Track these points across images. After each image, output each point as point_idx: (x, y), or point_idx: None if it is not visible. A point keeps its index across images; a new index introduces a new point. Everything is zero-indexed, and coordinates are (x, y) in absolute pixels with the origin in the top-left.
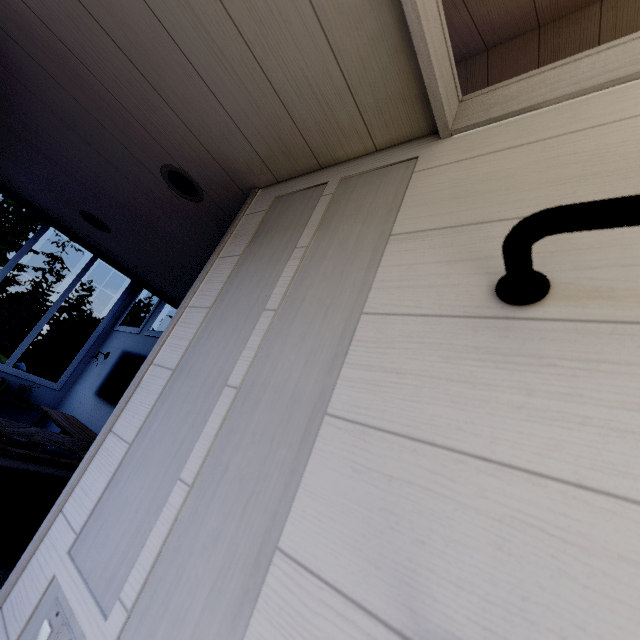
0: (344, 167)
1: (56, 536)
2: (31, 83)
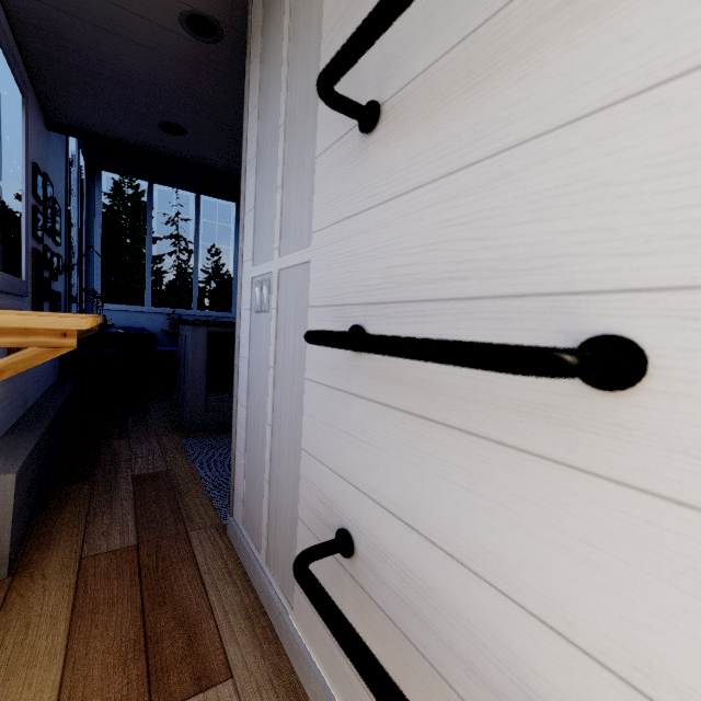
0: None
1: (246, 270)
2: (67, 5)
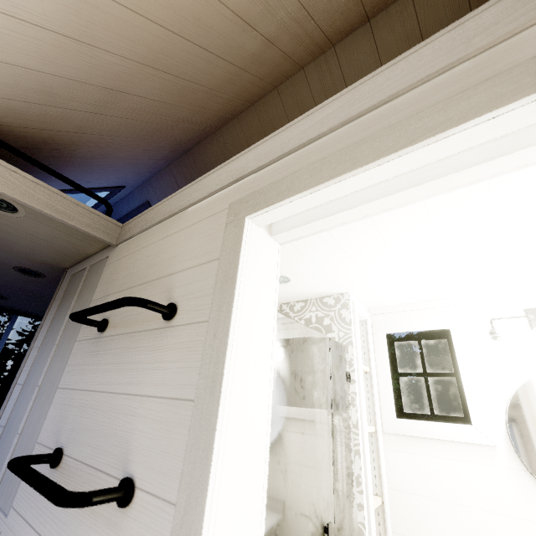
0: (93, 258)
1: None
2: None
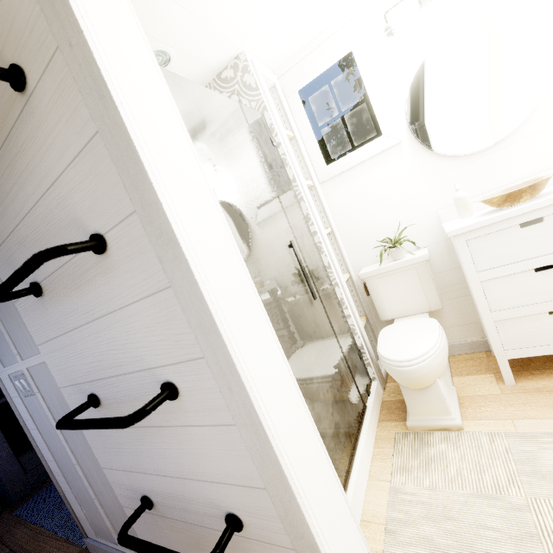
0: None
1: None
2: None
